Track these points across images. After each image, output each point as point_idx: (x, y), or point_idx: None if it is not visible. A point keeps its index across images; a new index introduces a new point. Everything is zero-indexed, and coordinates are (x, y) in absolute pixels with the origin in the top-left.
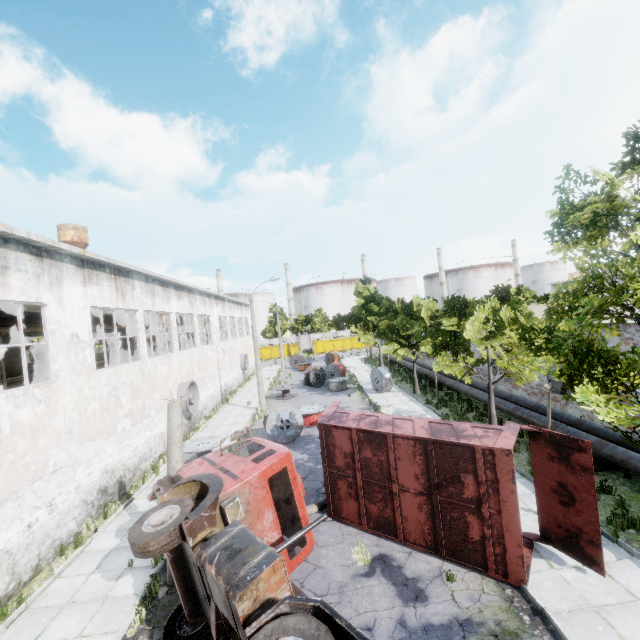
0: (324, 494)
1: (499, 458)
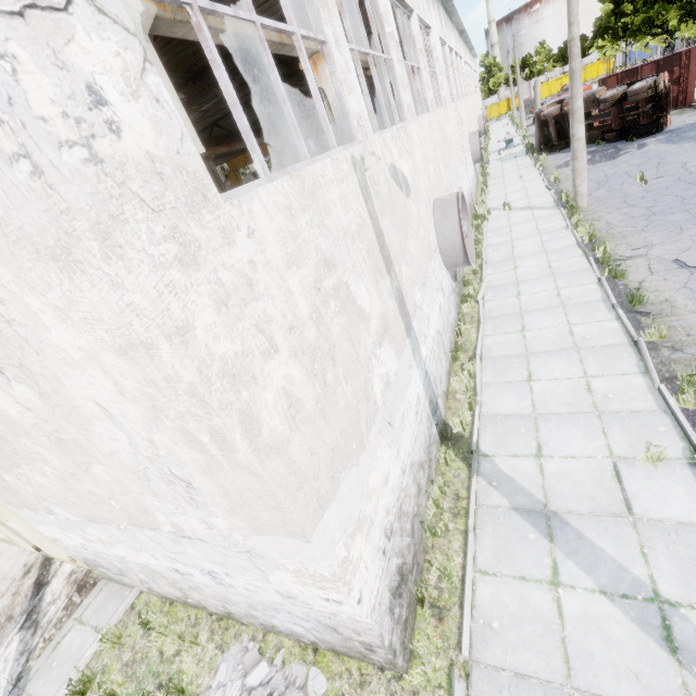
0: None
1: (692, 52)
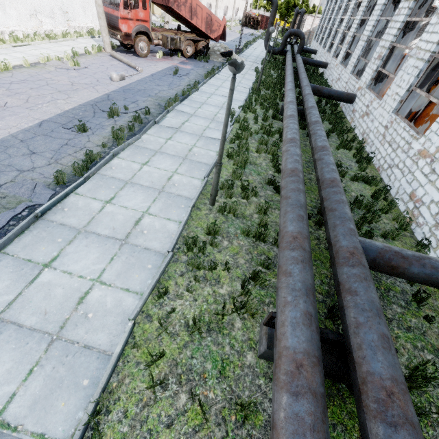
0: None
1: None
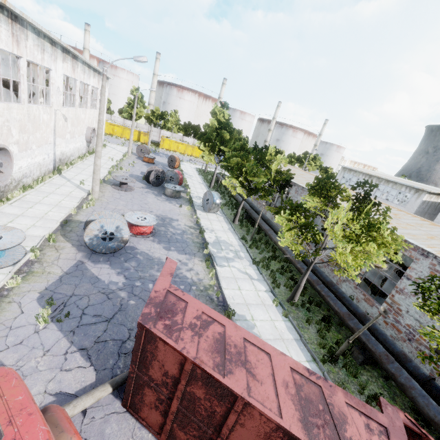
0: (127, 354)
1: None
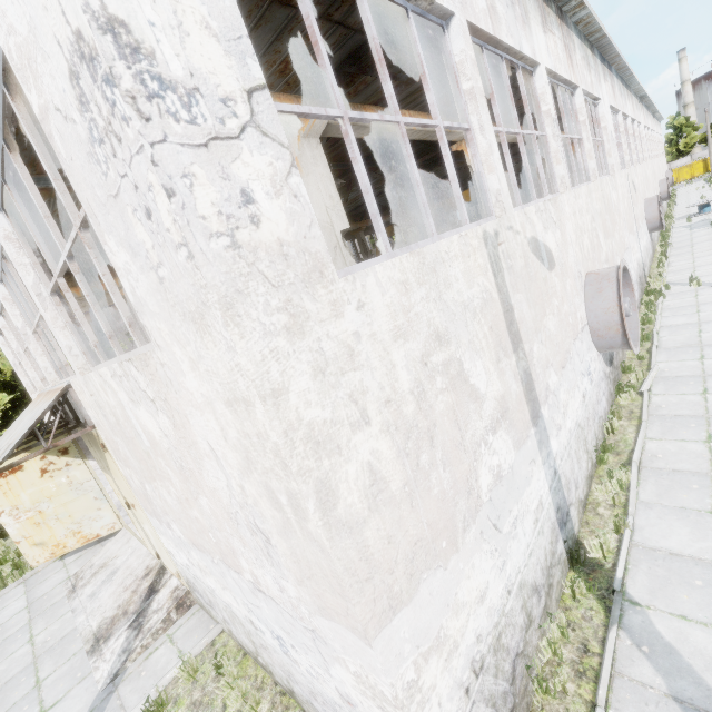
0: None
1: None
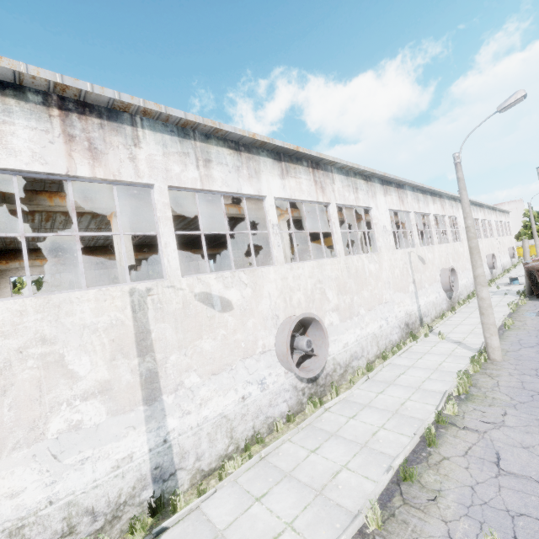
0: None
1: None
